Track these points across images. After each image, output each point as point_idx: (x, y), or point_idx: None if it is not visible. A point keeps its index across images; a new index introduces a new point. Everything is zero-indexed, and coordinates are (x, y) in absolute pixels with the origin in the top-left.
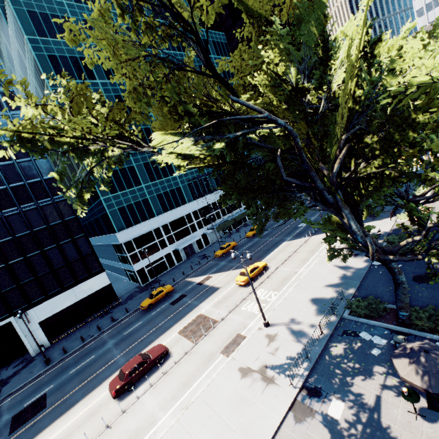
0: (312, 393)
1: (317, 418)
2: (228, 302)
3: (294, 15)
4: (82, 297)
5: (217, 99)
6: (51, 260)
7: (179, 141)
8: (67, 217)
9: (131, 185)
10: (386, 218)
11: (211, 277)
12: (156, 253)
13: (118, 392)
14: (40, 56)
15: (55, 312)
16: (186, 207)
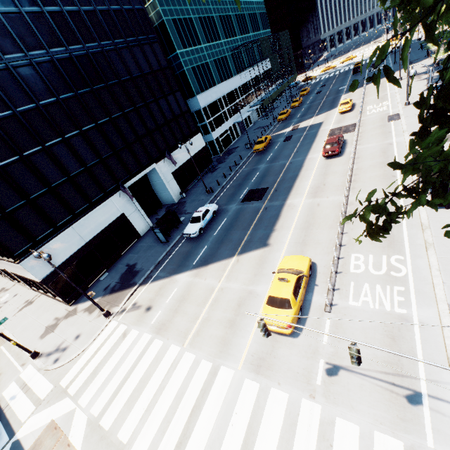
0: None
1: None
2: (348, 119)
3: None
4: (192, 155)
5: None
6: (164, 112)
7: None
8: (163, 64)
9: (194, 42)
10: (422, 60)
11: (300, 125)
12: (223, 124)
13: (339, 150)
14: None
15: (179, 165)
16: (235, 80)
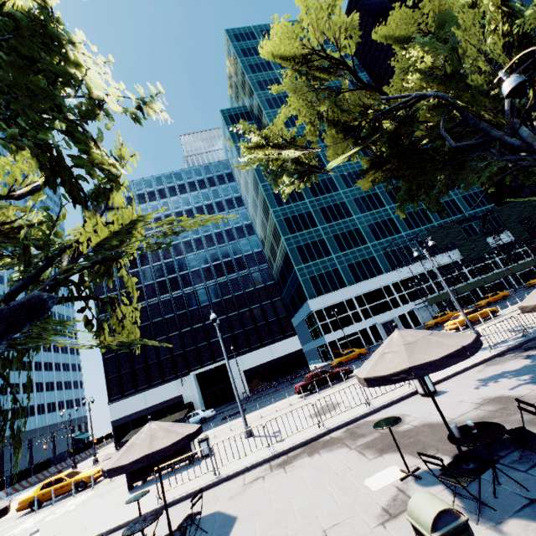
0: (522, 350)
1: (520, 358)
2: None
3: (437, 20)
4: (277, 356)
5: (371, 106)
6: (255, 318)
7: (346, 154)
8: (268, 282)
9: (321, 256)
10: None
11: None
12: (348, 326)
13: (301, 388)
14: (257, 170)
15: (256, 365)
16: (383, 278)
